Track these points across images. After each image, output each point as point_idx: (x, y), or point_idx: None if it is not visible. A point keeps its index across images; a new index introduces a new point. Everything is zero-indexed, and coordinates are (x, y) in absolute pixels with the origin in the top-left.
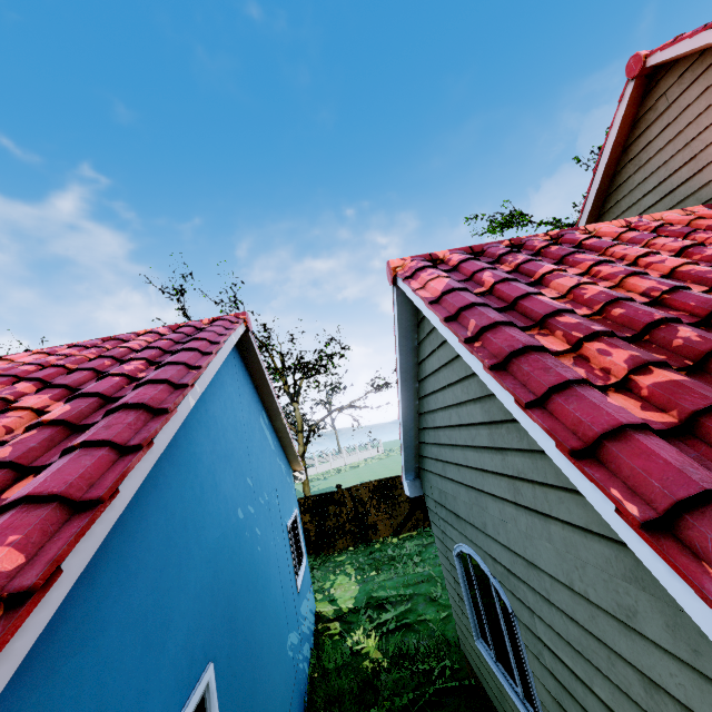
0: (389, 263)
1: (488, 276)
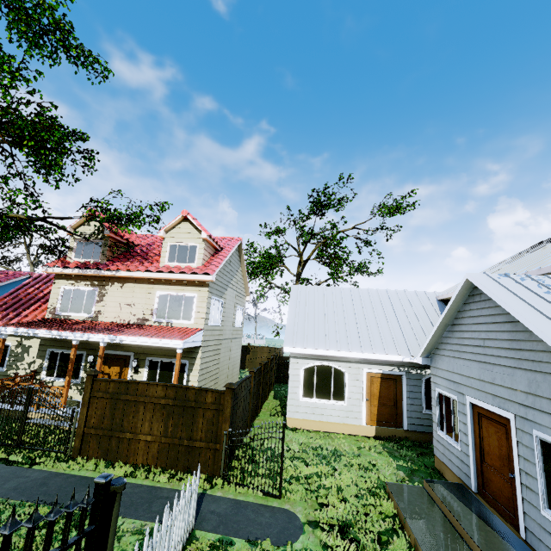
0: (35, 274)
1: (31, 283)
